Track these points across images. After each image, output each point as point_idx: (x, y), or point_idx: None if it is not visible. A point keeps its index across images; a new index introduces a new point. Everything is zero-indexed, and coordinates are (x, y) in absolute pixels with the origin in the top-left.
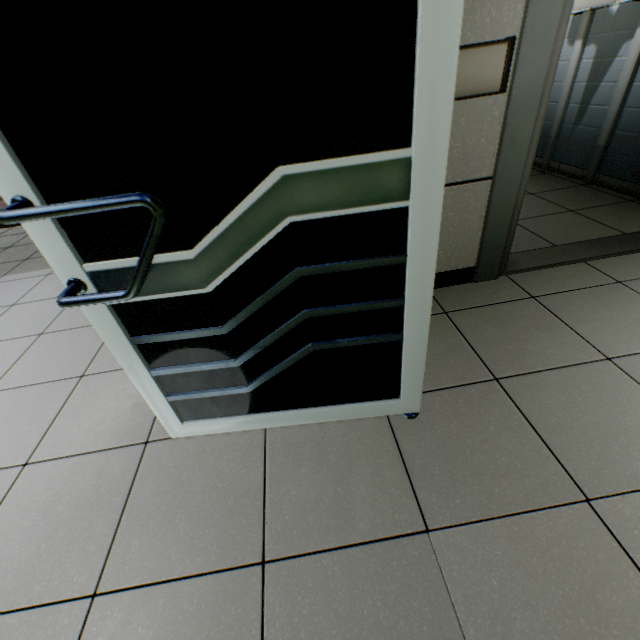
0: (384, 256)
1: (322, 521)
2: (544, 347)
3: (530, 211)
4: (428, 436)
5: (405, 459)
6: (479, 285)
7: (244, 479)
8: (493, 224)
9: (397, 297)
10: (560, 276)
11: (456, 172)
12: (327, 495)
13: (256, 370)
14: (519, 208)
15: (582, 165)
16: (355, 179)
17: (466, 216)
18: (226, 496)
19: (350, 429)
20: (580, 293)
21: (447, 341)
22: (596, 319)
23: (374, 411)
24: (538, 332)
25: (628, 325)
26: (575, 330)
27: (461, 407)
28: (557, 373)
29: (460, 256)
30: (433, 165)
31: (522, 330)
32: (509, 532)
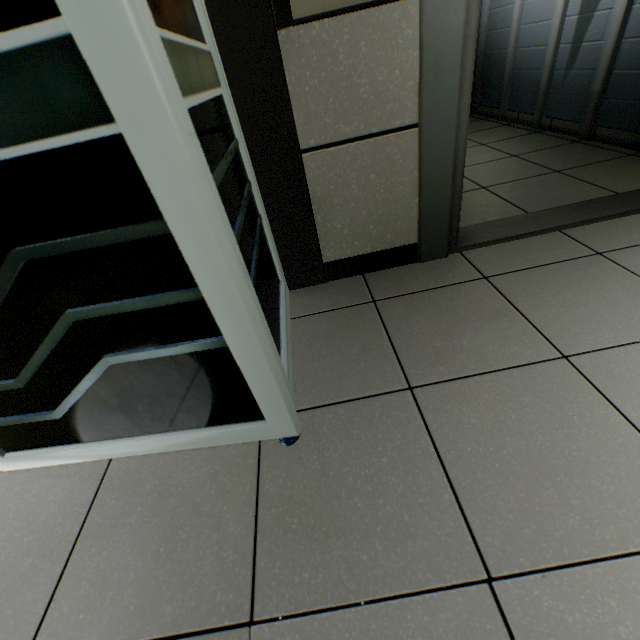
0: (136, 224)
1: (122, 600)
2: (483, 343)
3: (508, 175)
4: (300, 471)
5: (260, 505)
6: (424, 265)
7: (57, 531)
8: (430, 187)
9: (192, 286)
10: (525, 250)
11: (369, 120)
12: (144, 559)
13: (56, 391)
14: (462, 164)
15: (576, 118)
16: (0, 87)
17: (394, 178)
18: (25, 556)
19: (208, 460)
20: (546, 270)
21: (365, 338)
22: (559, 303)
23: (238, 436)
24: (481, 323)
25: (600, 309)
26: (529, 318)
27: (355, 428)
28: (492, 378)
29: (396, 230)
30: (116, 47)
31: (461, 321)
32: (363, 632)
